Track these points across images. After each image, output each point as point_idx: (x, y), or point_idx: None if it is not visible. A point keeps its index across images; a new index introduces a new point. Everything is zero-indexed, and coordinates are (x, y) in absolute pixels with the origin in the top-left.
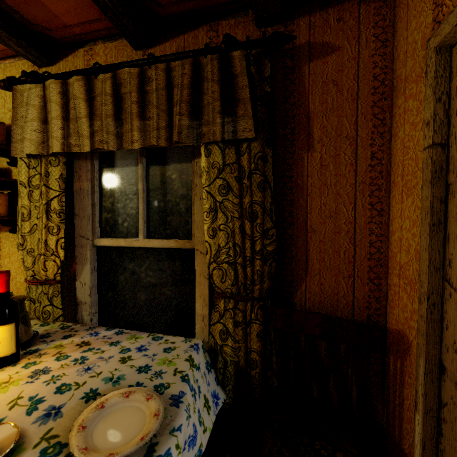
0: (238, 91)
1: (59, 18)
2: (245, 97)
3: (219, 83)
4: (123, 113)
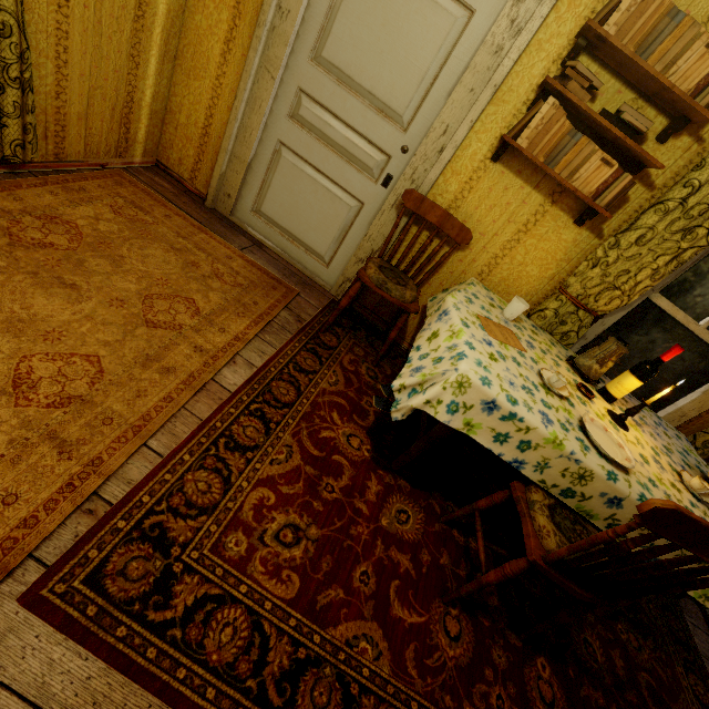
0: None
1: None
2: None
3: None
4: None
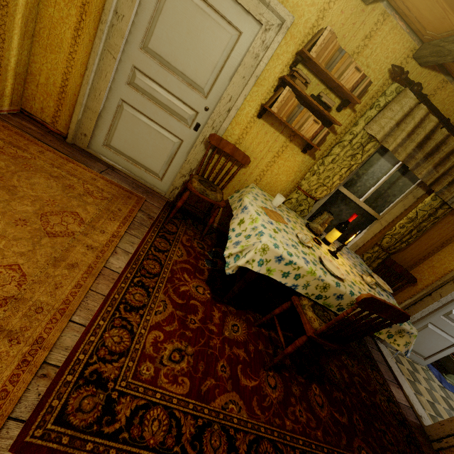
0: None
1: None
2: None
3: None
4: (431, 157)
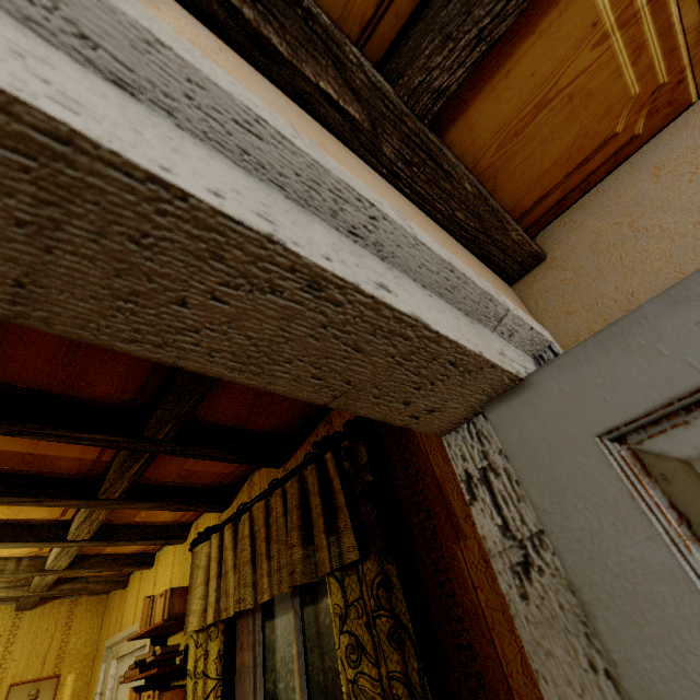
0: (336, 497)
1: (222, 472)
2: (342, 503)
3: (320, 493)
4: (256, 556)
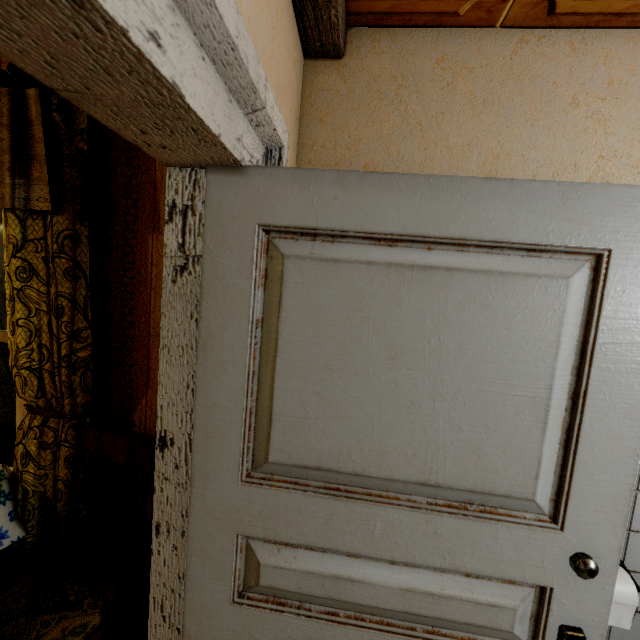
0: (34, 145)
1: None
2: (42, 154)
3: (10, 129)
4: None
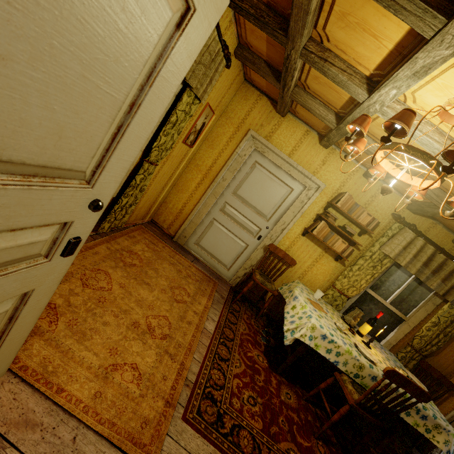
0: None
1: (446, 220)
2: None
3: None
4: (437, 273)
